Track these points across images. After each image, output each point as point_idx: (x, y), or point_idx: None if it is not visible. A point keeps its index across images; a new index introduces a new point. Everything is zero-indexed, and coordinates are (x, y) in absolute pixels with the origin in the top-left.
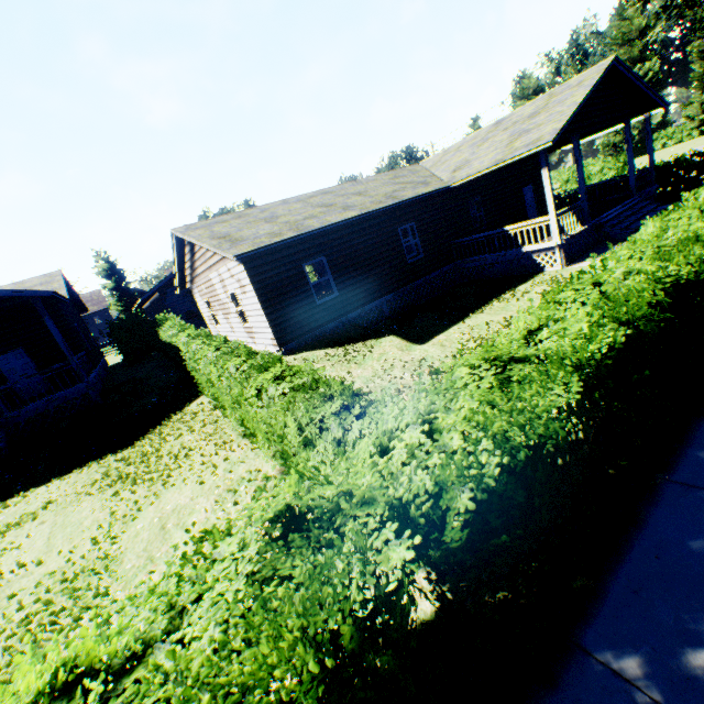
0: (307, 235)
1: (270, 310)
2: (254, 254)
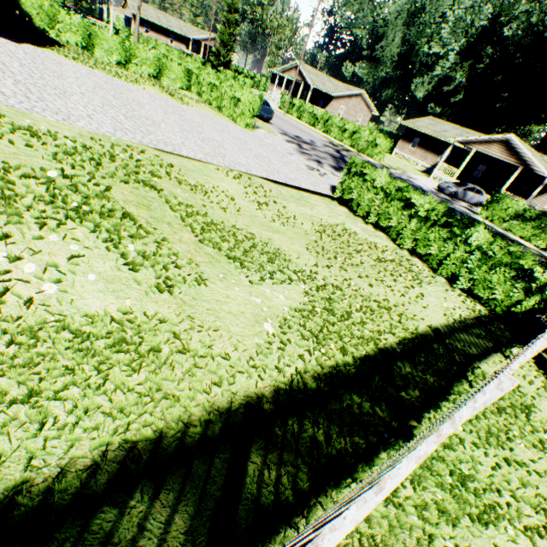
0: None
1: None
2: None
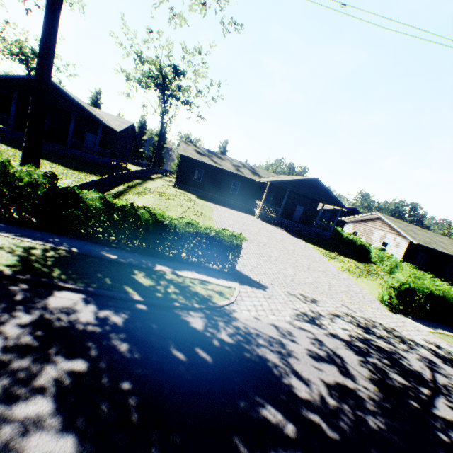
0: (433, 249)
1: (403, 257)
2: (412, 242)
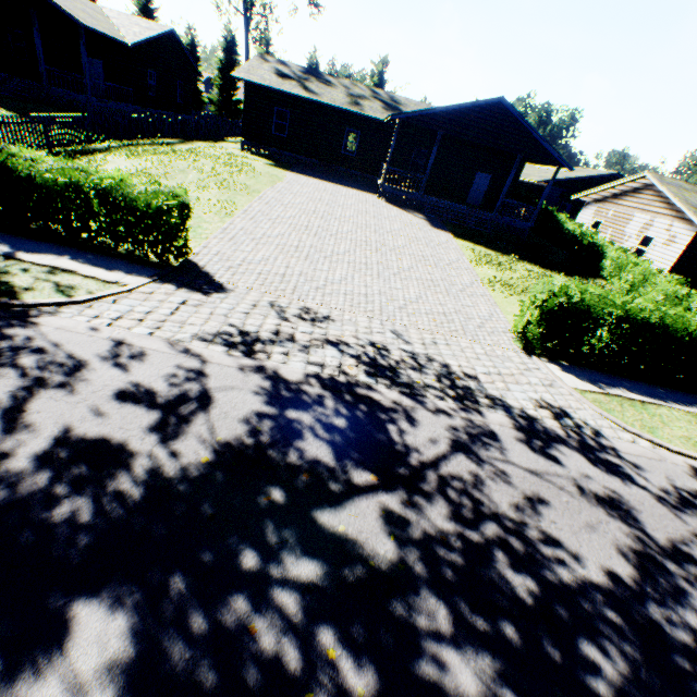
0: None
1: (675, 266)
2: None
